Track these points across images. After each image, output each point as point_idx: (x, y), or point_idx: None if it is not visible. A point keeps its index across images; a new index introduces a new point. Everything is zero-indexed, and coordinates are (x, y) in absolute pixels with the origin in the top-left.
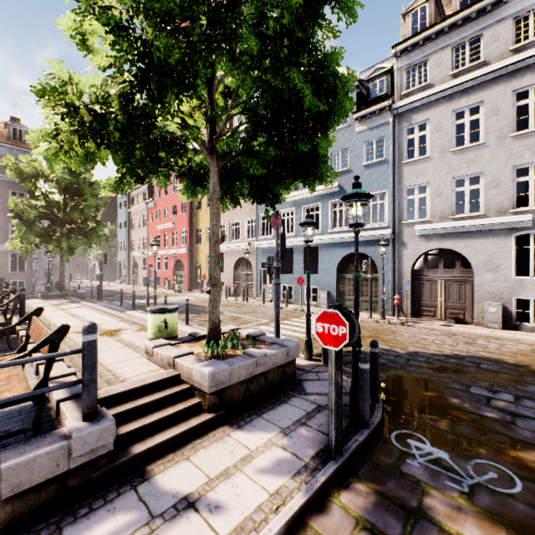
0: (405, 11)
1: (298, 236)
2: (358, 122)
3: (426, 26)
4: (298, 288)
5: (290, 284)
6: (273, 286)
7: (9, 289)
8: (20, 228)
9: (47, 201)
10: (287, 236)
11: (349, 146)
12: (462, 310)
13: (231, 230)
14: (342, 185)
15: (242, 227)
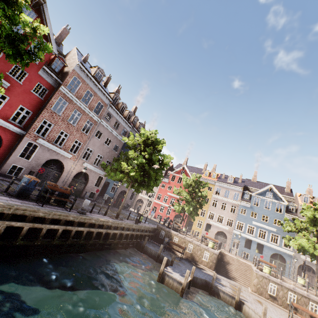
0: (302, 194)
1: (255, 237)
2: (285, 215)
3: (307, 202)
4: (251, 256)
5: (248, 253)
6: (239, 250)
7: (221, 242)
8: (190, 207)
9: (191, 196)
10: (250, 235)
11: (281, 220)
12: (311, 285)
13: (218, 217)
14: (277, 230)
15: (224, 219)
